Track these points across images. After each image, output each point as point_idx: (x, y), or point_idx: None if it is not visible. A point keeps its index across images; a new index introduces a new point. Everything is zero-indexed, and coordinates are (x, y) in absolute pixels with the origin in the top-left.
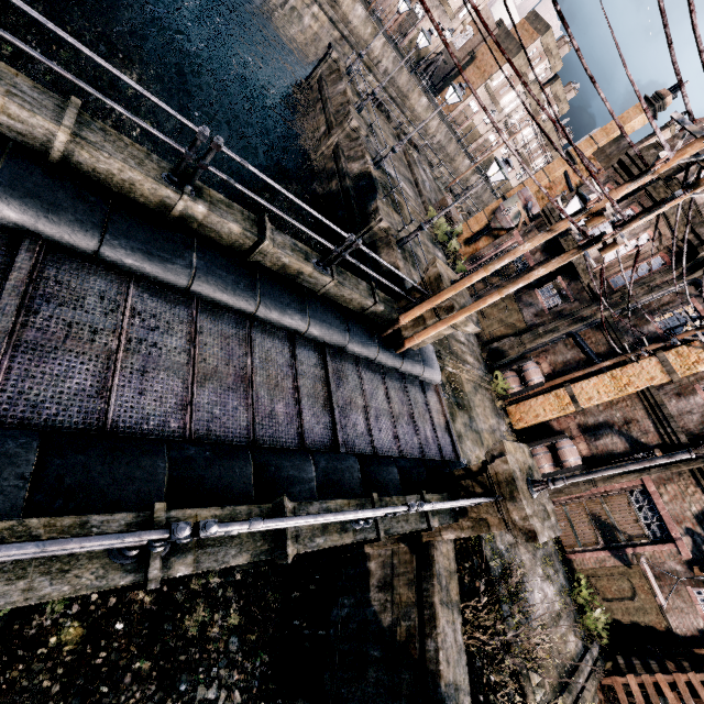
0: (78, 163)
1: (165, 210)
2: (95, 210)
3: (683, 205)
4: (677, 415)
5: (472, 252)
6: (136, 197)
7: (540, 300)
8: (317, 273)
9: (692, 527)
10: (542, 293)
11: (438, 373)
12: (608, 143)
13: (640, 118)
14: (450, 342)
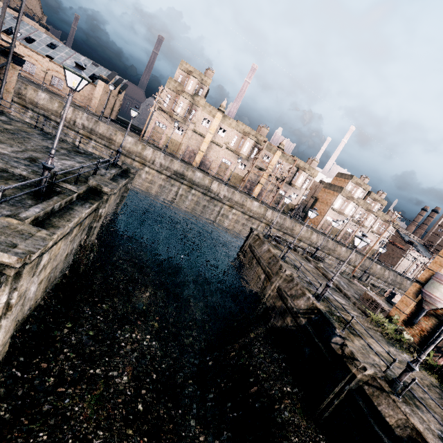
0: None
1: None
2: None
3: None
4: None
5: (419, 333)
6: None
7: None
8: None
9: None
10: None
11: None
12: None
13: None
14: None
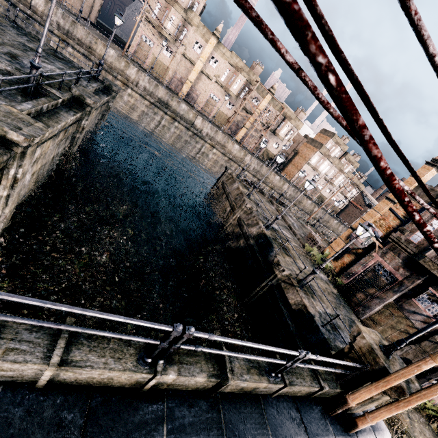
0: (62, 378)
1: (138, 384)
2: (69, 435)
3: None
4: None
5: (341, 265)
6: (113, 383)
7: (422, 308)
8: (271, 384)
9: None
10: (420, 301)
11: (387, 432)
12: (413, 189)
13: (429, 173)
14: None
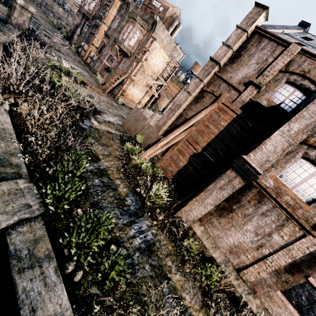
0: None
1: None
2: None
3: None
4: (110, 34)
5: None
6: None
7: (84, 30)
8: None
9: (117, 54)
10: (85, 28)
11: None
12: None
13: None
14: (50, 34)
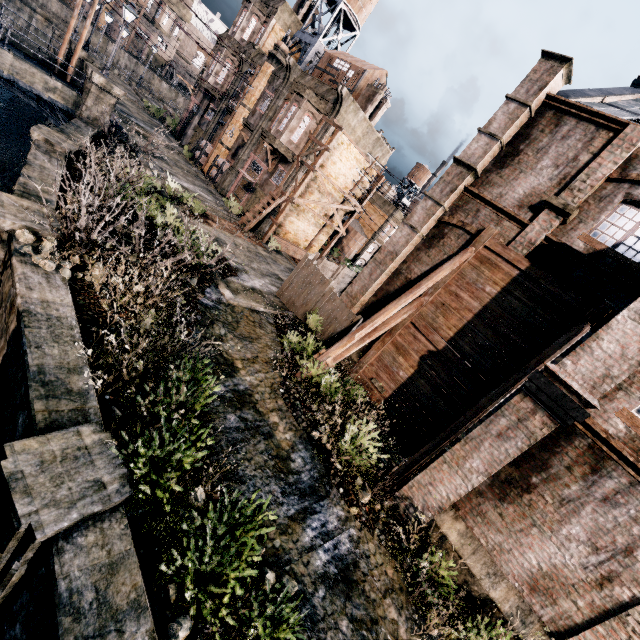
0: None
1: None
2: None
3: (232, 43)
4: (254, 123)
5: None
6: None
7: (207, 118)
8: None
9: (266, 158)
10: (208, 116)
11: None
12: None
13: None
14: (146, 130)
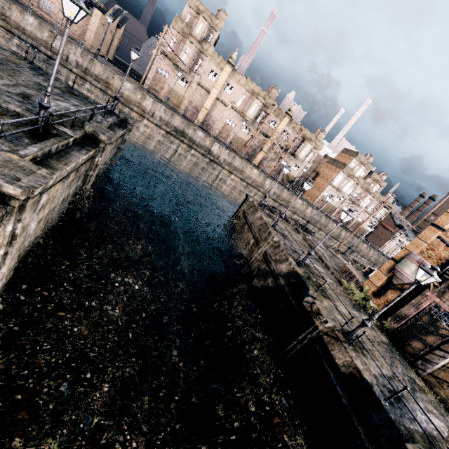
0: None
1: None
2: None
3: None
4: None
5: (384, 303)
6: None
7: None
8: None
9: None
10: None
11: None
12: None
13: None
14: None
